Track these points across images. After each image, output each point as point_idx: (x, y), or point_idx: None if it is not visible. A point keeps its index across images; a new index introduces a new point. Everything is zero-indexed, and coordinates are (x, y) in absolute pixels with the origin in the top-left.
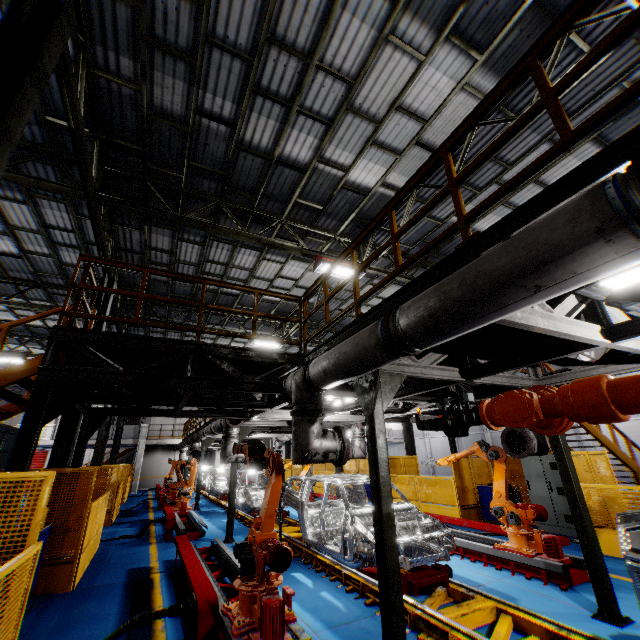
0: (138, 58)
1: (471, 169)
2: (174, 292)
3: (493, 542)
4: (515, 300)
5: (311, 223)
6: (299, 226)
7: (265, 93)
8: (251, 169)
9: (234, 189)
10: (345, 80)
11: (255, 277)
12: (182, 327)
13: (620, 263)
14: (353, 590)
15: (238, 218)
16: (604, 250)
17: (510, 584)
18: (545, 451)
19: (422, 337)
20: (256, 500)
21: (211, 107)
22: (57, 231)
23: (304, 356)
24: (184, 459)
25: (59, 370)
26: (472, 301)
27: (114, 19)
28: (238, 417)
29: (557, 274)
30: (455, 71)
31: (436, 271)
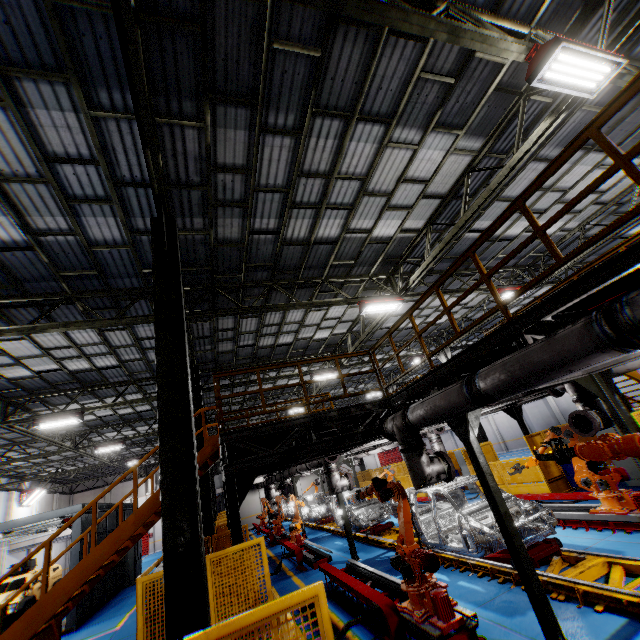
0: (206, 215)
1: (497, 270)
2: (238, 356)
3: (587, 508)
4: (559, 376)
5: (346, 275)
6: (337, 280)
7: (299, 205)
8: (293, 254)
9: (281, 271)
10: (359, 179)
11: (304, 326)
12: (296, 405)
13: (613, 358)
14: (483, 575)
15: (287, 289)
16: (602, 356)
17: (613, 541)
18: (609, 425)
19: (500, 396)
20: (361, 518)
21: (260, 226)
22: (146, 340)
23: (388, 399)
24: (274, 495)
25: (235, 464)
26: (531, 378)
27: (189, 200)
28: (335, 454)
29: (580, 365)
30: (443, 145)
31: (490, 338)
